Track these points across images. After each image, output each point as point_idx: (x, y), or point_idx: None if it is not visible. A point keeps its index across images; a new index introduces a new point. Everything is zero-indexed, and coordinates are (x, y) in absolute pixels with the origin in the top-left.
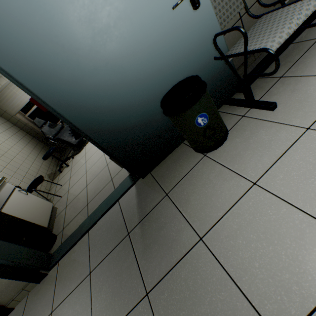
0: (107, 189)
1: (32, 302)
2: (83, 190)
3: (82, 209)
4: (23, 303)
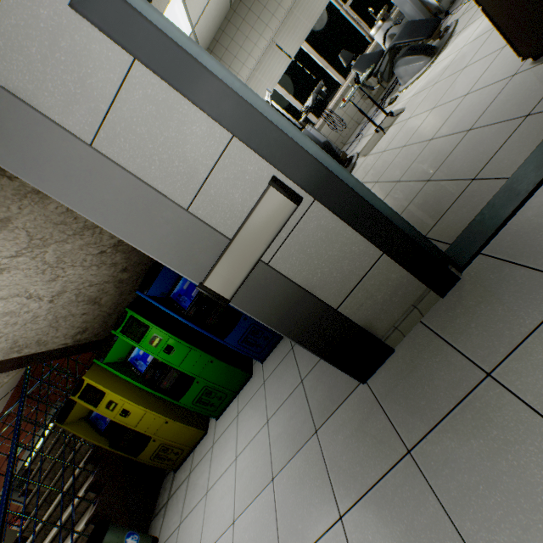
0: (531, 127)
1: (455, 318)
2: (423, 188)
3: (460, 193)
4: (419, 334)
